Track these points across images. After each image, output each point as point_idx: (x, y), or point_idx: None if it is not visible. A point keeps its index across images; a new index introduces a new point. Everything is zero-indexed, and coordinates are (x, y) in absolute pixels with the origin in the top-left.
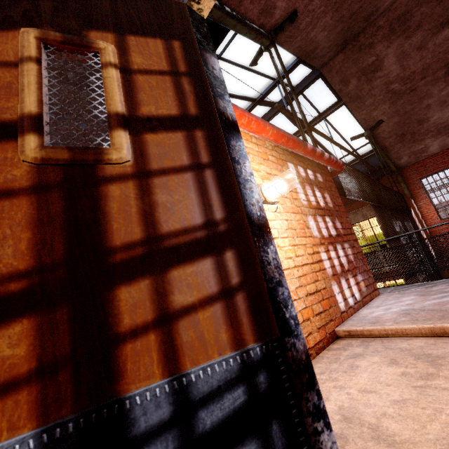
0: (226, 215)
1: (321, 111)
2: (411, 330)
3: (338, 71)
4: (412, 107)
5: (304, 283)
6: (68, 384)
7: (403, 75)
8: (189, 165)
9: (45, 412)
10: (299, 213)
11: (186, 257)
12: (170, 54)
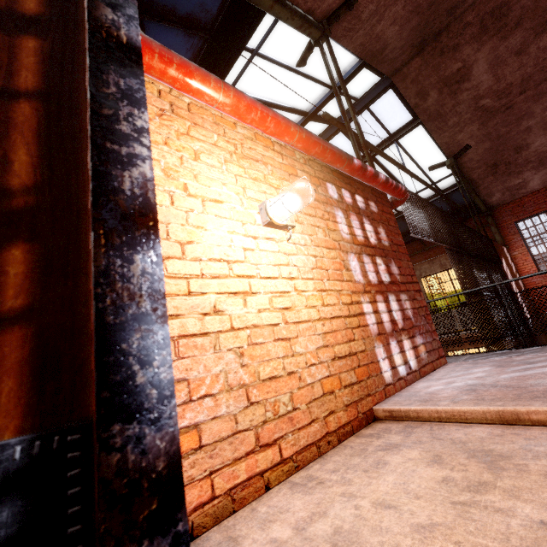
0: (39, 182)
1: (392, 132)
2: (472, 414)
3: (414, 81)
4: (507, 130)
5: (331, 342)
6: None
7: (496, 87)
8: None
9: None
10: (336, 249)
11: None
12: None
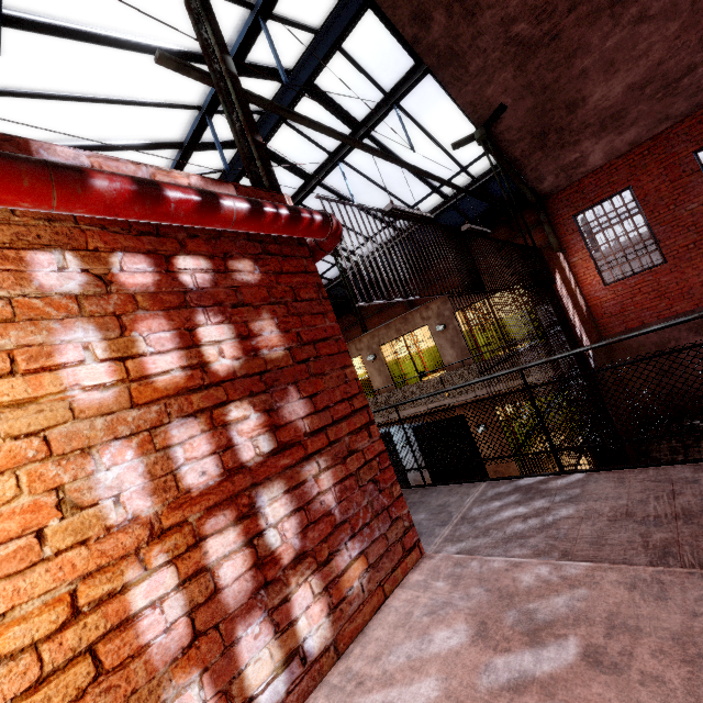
0: None
1: (388, 90)
2: None
3: None
4: (555, 76)
5: None
6: None
7: (533, 1)
8: None
9: None
10: (26, 463)
11: None
12: None
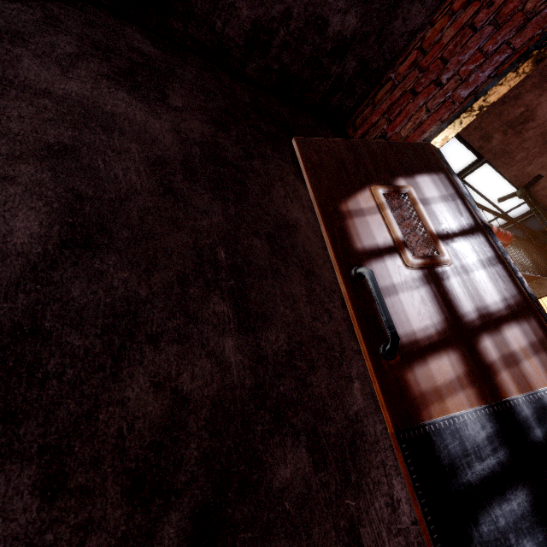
0: (516, 295)
1: (457, 172)
2: None
3: (476, 128)
4: None
5: None
6: (479, 388)
7: None
8: (481, 262)
9: (476, 400)
10: None
11: (505, 322)
12: (438, 184)
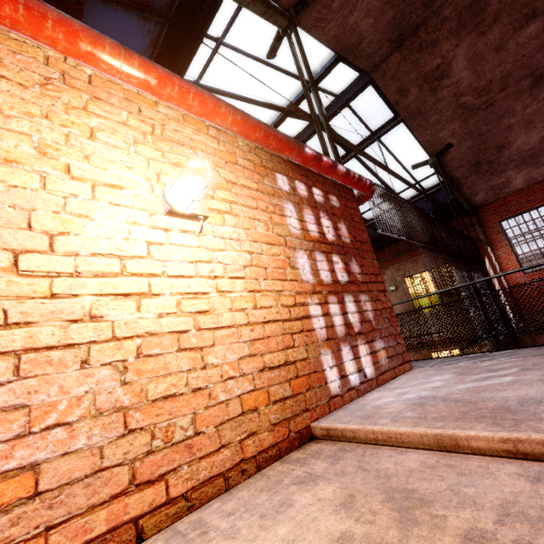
0: None
1: (374, 130)
2: (409, 437)
3: (393, 77)
4: (489, 128)
5: (261, 350)
6: None
7: (476, 84)
8: None
9: None
10: (281, 245)
11: None
12: None
